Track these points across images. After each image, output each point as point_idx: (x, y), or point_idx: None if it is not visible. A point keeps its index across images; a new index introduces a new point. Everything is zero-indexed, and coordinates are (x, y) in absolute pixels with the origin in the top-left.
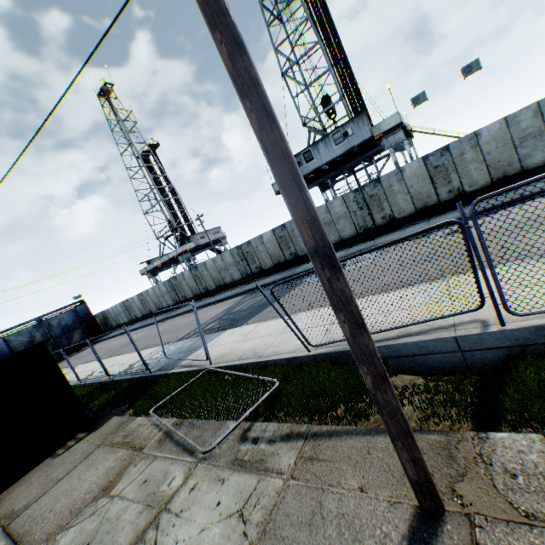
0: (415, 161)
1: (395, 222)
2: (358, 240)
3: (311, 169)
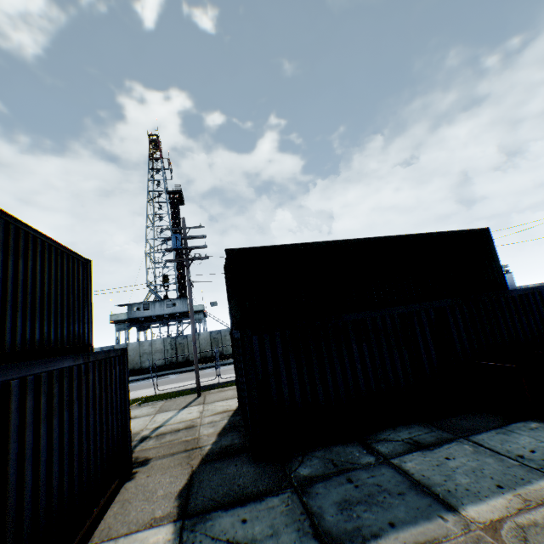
0: (206, 332)
1: (189, 362)
2: (164, 369)
3: (145, 315)
